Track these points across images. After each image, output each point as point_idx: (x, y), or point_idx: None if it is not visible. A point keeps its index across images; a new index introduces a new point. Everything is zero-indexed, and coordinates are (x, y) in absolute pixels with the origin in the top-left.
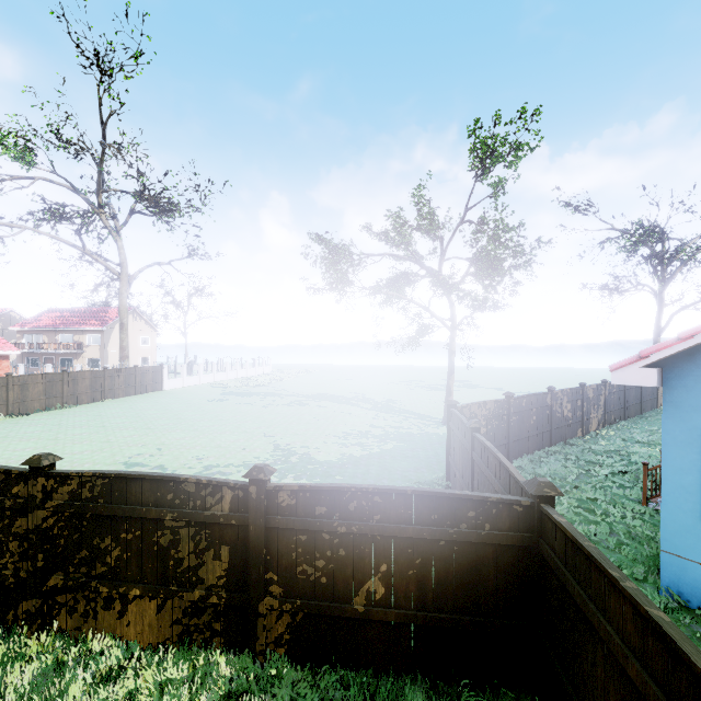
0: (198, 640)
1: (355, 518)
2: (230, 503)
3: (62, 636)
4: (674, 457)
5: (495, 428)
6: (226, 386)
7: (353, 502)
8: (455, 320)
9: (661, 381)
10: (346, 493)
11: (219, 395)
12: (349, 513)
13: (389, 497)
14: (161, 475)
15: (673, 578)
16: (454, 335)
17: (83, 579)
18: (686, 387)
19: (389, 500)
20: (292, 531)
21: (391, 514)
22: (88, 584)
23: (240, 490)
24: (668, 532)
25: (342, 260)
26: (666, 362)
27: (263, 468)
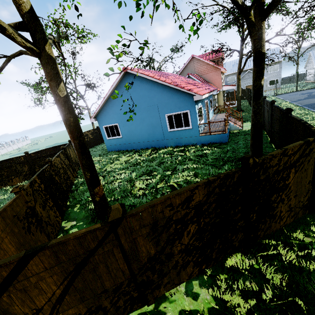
0: (28, 179)
1: (45, 153)
2: (23, 158)
3: (3, 188)
4: (102, 131)
5: (95, 136)
6: (9, 154)
7: (44, 151)
8: (88, 106)
9: (96, 120)
10: (42, 151)
11: (9, 157)
12: (44, 153)
13: (49, 149)
14: (8, 159)
15: (108, 149)
16: (89, 111)
17: (2, 179)
18: (99, 120)
19: (49, 149)
20: (36, 159)
21: (50, 151)
22: (3, 180)
23: (24, 156)
24: (105, 143)
25: (37, 92)
26: (96, 117)
27: (26, 151)
